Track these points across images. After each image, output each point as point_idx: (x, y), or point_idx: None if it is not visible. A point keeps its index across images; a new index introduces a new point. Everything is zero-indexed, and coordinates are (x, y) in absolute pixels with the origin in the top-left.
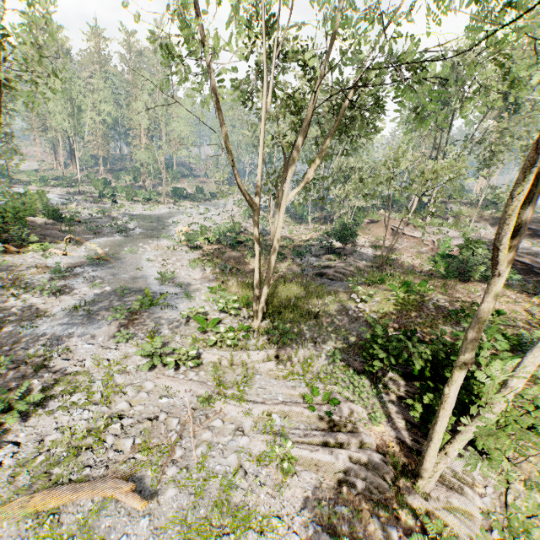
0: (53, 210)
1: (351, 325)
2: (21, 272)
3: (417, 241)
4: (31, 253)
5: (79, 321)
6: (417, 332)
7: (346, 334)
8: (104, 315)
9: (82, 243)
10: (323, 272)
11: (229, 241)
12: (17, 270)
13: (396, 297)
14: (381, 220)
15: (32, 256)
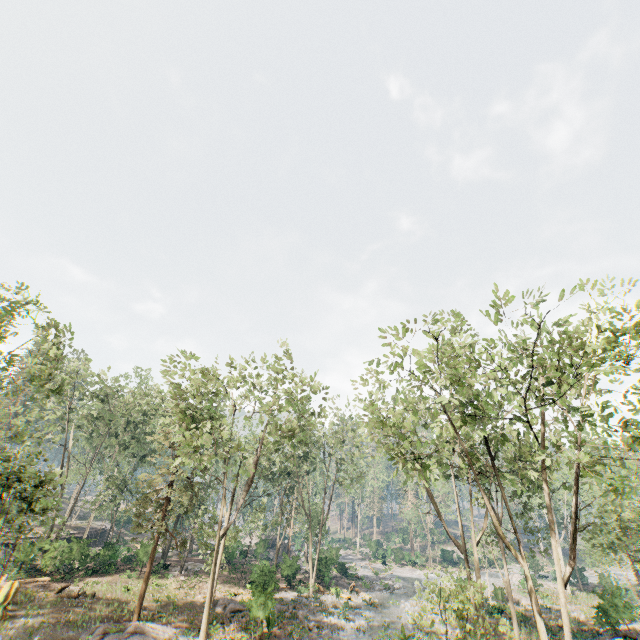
0: (342, 564)
1: None
2: (326, 604)
3: None
4: (330, 594)
5: (359, 636)
6: None
7: None
8: (373, 637)
9: (359, 593)
10: None
11: (486, 606)
12: (324, 603)
13: None
14: None
15: (331, 596)
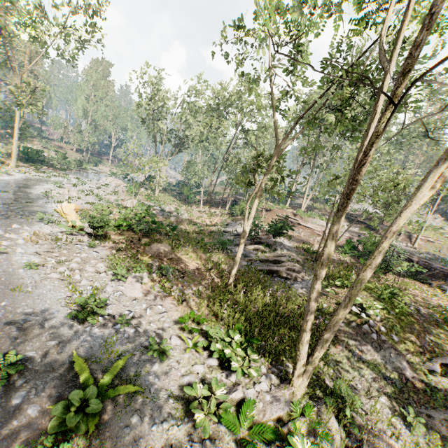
0: None
1: (378, 353)
2: None
3: (311, 231)
4: None
5: None
6: (447, 355)
7: (382, 369)
8: None
9: None
10: (274, 269)
11: (145, 228)
12: None
13: (400, 309)
14: (273, 209)
15: None
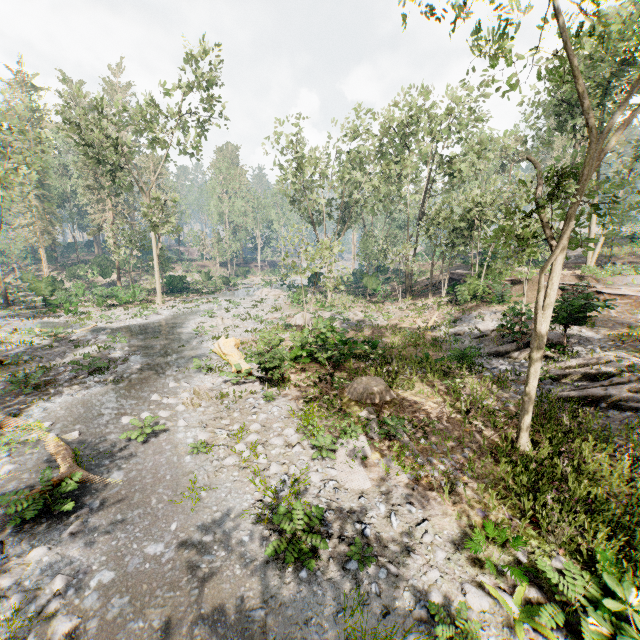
0: None
1: None
2: None
3: (629, 302)
4: None
5: None
6: None
7: None
8: None
9: (2, 426)
10: (598, 394)
11: (334, 354)
12: None
13: None
14: (533, 278)
15: None
